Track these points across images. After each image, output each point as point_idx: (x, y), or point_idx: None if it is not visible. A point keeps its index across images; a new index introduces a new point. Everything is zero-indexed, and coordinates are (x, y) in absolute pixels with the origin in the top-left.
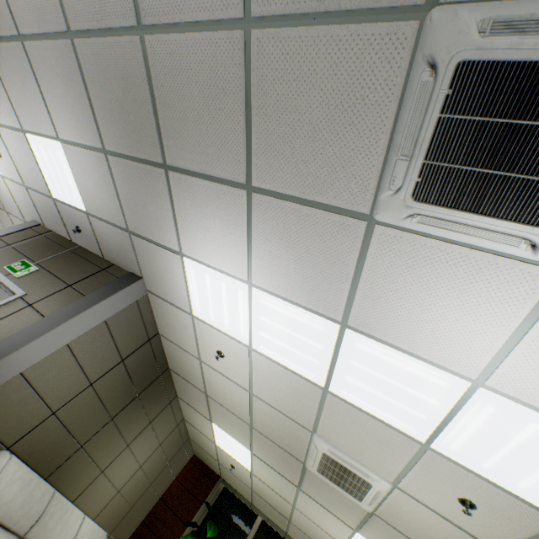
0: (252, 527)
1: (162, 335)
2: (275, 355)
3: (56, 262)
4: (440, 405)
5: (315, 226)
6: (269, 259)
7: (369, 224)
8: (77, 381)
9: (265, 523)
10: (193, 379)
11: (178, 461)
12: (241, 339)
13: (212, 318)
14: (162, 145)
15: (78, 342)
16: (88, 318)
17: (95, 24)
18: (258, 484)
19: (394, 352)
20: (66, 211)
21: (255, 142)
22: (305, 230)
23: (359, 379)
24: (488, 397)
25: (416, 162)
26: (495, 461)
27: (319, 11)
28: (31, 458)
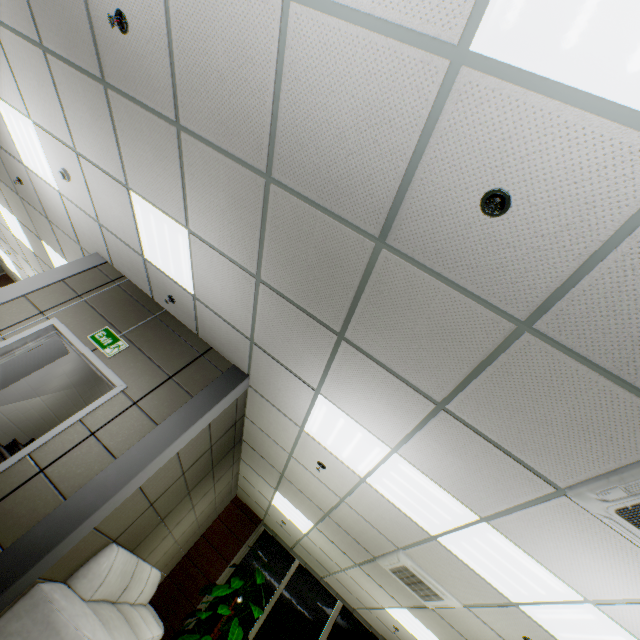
0: (290, 569)
1: (247, 417)
2: (391, 497)
3: (144, 335)
4: (546, 595)
5: (499, 463)
6: (429, 451)
7: (557, 490)
8: (175, 474)
9: (302, 566)
10: (271, 459)
11: (223, 504)
12: (355, 470)
13: (328, 443)
14: (347, 321)
15: (185, 445)
16: (199, 426)
17: (314, 196)
18: (309, 543)
19: (524, 555)
20: (159, 277)
21: (471, 389)
22: (486, 459)
23: (475, 549)
24: (594, 611)
25: (635, 499)
26: (573, 636)
27: (610, 371)
28: (127, 541)
